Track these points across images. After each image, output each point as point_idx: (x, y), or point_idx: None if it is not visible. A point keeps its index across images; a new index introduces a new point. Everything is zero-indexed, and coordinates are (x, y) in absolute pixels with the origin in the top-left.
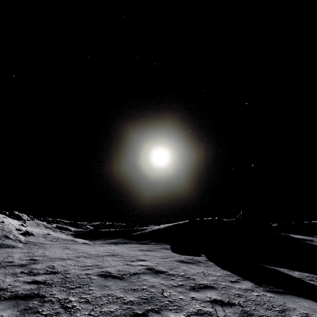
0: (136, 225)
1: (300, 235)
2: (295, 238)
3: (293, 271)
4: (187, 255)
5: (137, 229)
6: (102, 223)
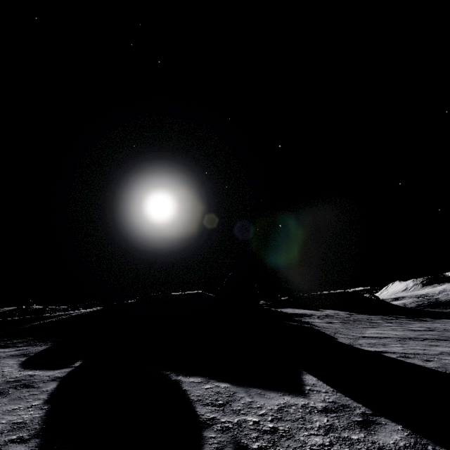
0: (75, 308)
1: (307, 309)
2: (288, 315)
3: (207, 382)
4: (39, 368)
5: (50, 315)
6: (22, 307)
